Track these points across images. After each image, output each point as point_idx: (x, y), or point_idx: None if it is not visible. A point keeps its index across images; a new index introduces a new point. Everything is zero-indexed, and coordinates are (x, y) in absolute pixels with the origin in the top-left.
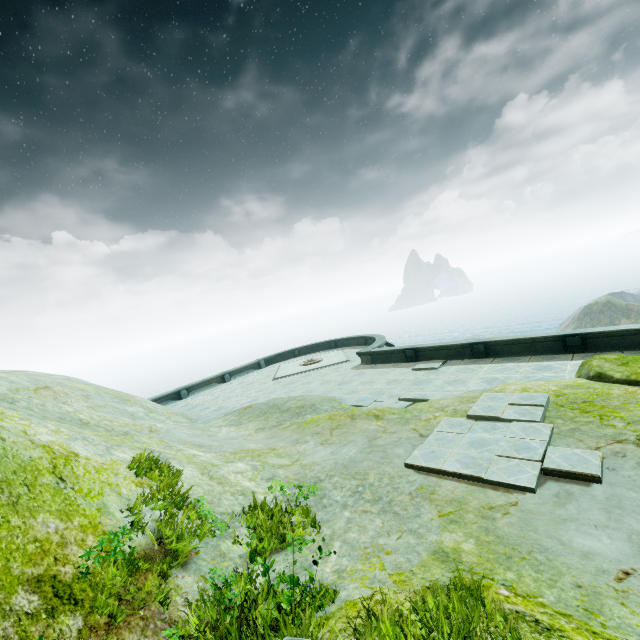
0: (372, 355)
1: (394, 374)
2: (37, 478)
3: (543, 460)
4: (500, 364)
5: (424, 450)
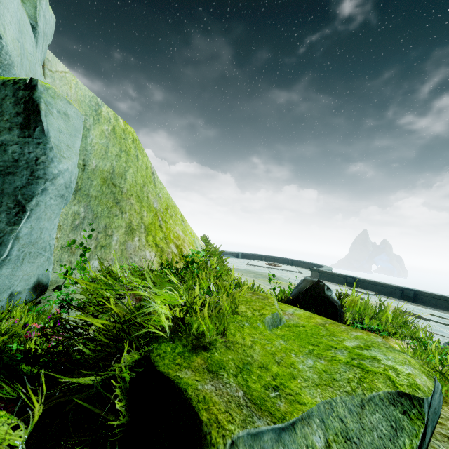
0: (320, 272)
1: (335, 287)
2: (177, 214)
3: None
4: (424, 308)
5: None
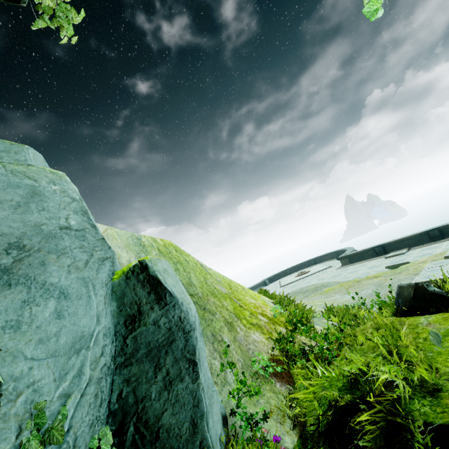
0: (349, 257)
1: (371, 263)
2: (237, 286)
3: None
4: None
5: (421, 276)
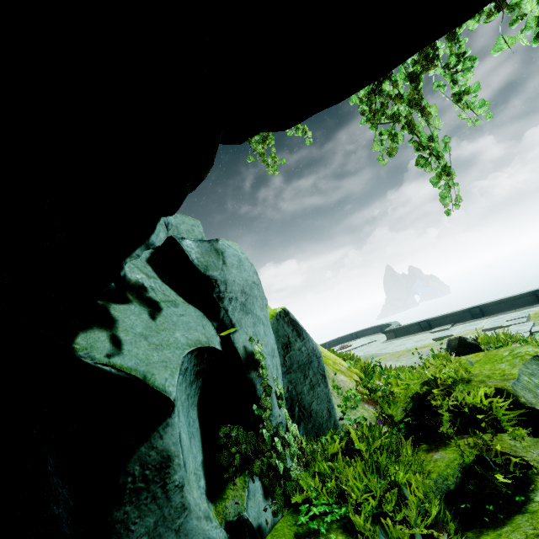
0: (394, 331)
1: (417, 338)
2: None
3: (530, 331)
4: (494, 317)
5: None
